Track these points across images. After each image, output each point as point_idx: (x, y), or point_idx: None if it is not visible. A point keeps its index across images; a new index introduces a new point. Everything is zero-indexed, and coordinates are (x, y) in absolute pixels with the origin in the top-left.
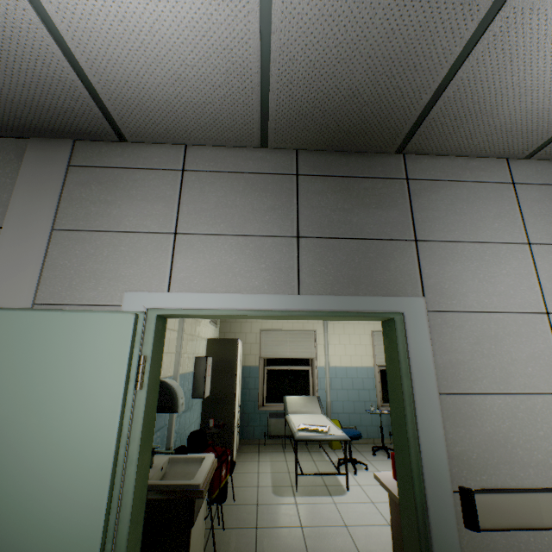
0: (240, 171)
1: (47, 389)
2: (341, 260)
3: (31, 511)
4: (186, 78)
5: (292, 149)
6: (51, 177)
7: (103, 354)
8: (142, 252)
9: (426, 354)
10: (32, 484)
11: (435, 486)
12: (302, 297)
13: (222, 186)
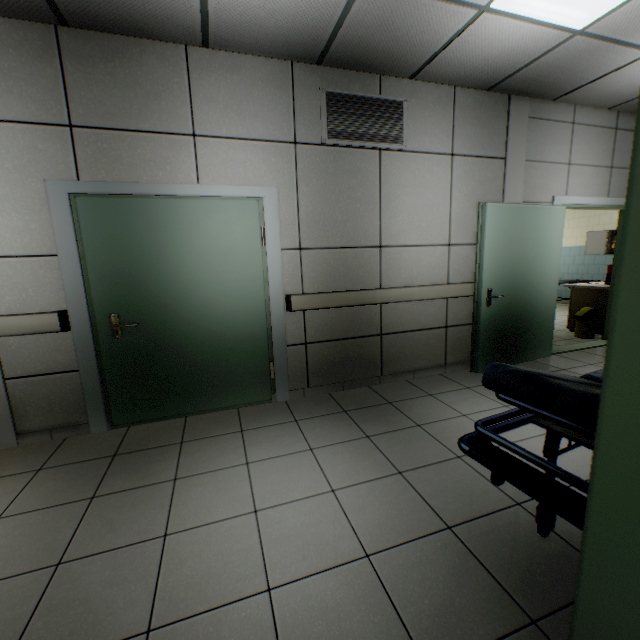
0: (594, 125)
1: (544, 238)
2: (623, 181)
3: (543, 279)
4: (632, 85)
5: (616, 111)
6: (522, 126)
7: (557, 224)
8: (557, 175)
9: None
10: (542, 271)
11: None
12: (610, 199)
13: (587, 135)
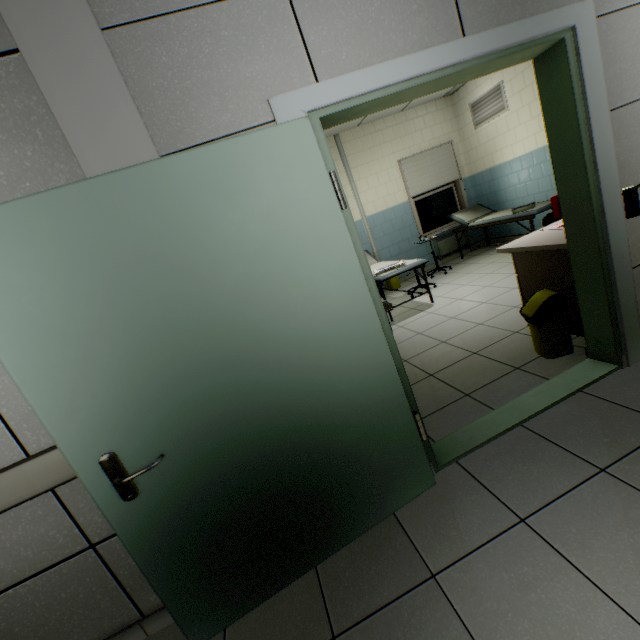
0: None
1: (266, 235)
2: None
3: (319, 338)
4: None
5: None
6: None
7: (301, 178)
8: (255, 32)
9: (598, 71)
10: (307, 319)
11: (609, 195)
12: (472, 40)
13: None
